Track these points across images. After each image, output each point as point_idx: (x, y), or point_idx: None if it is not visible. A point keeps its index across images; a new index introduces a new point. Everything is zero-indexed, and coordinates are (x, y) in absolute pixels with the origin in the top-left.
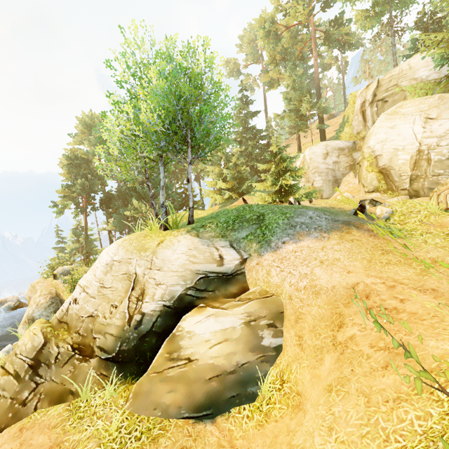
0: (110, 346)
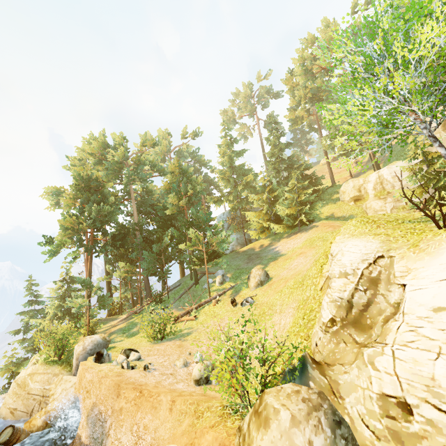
0: None
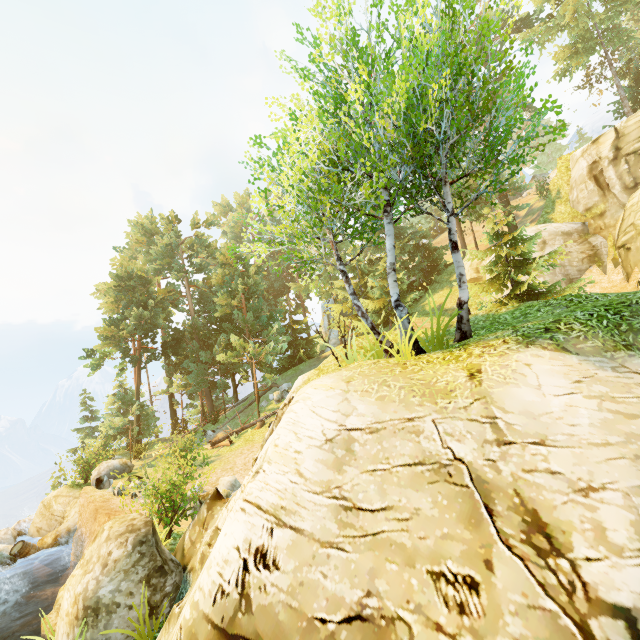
0: None
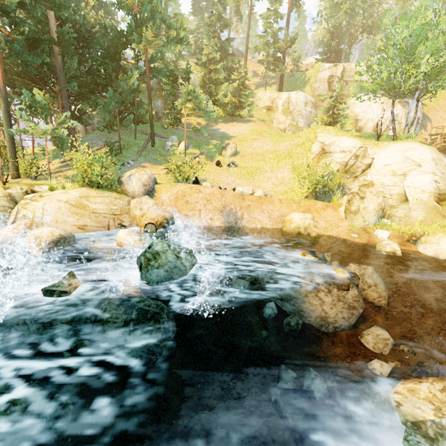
0: None
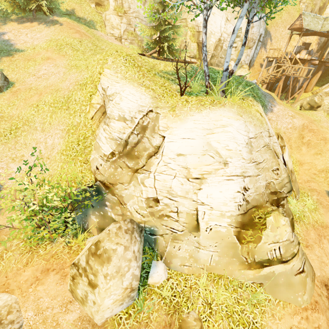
0: (290, 187)
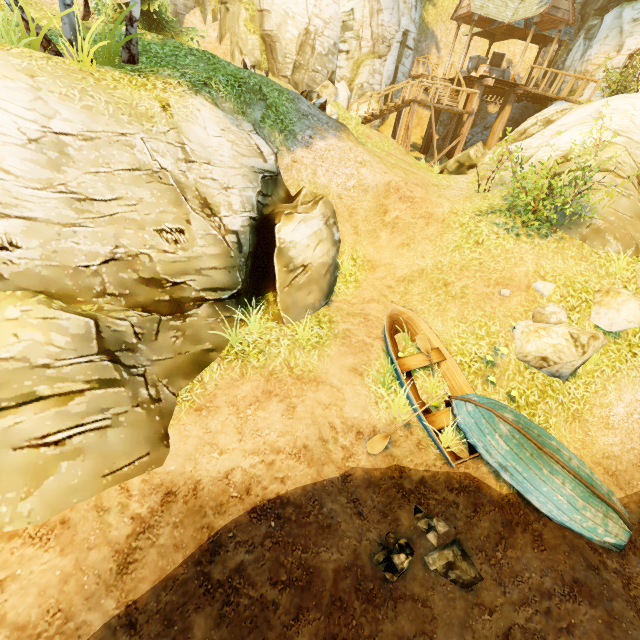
0: (226, 281)
